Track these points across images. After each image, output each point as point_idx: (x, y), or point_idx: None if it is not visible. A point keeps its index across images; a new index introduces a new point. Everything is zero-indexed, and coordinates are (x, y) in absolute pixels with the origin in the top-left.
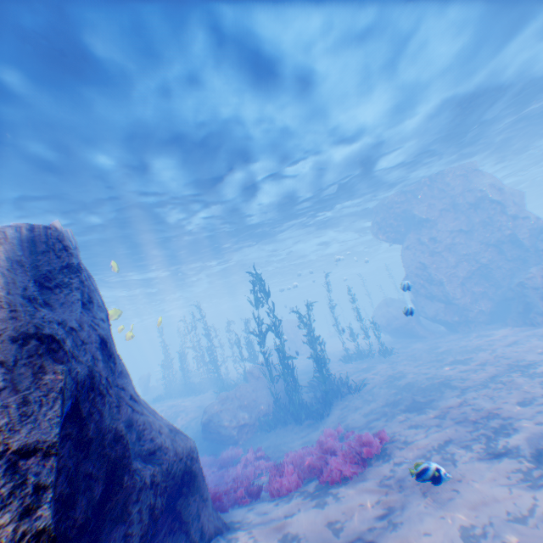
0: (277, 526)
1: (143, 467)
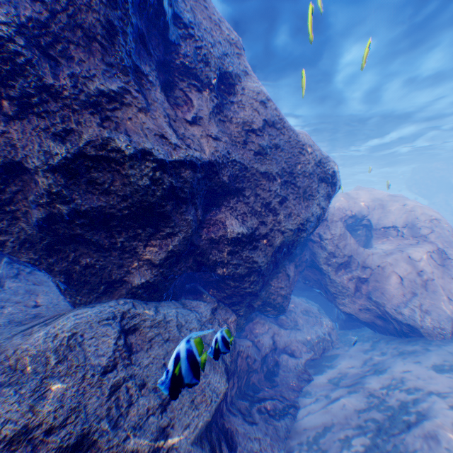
0: None
1: None
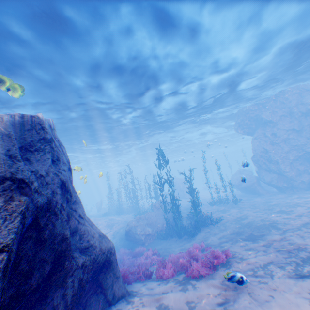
0: (157, 298)
1: (79, 256)
